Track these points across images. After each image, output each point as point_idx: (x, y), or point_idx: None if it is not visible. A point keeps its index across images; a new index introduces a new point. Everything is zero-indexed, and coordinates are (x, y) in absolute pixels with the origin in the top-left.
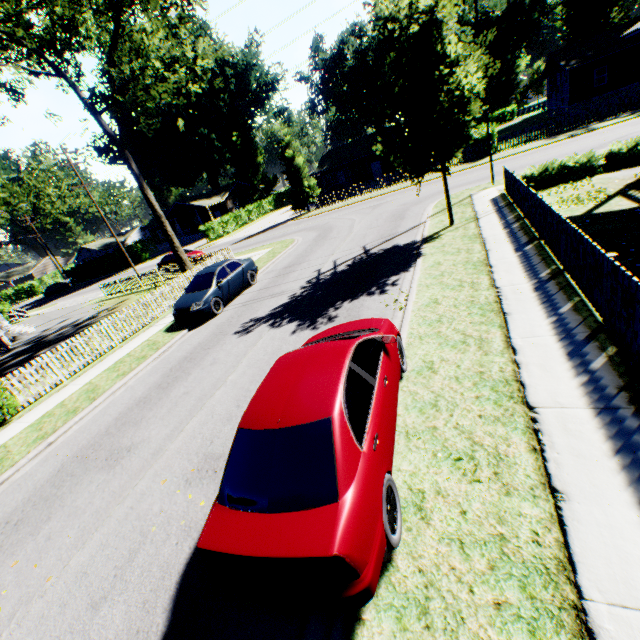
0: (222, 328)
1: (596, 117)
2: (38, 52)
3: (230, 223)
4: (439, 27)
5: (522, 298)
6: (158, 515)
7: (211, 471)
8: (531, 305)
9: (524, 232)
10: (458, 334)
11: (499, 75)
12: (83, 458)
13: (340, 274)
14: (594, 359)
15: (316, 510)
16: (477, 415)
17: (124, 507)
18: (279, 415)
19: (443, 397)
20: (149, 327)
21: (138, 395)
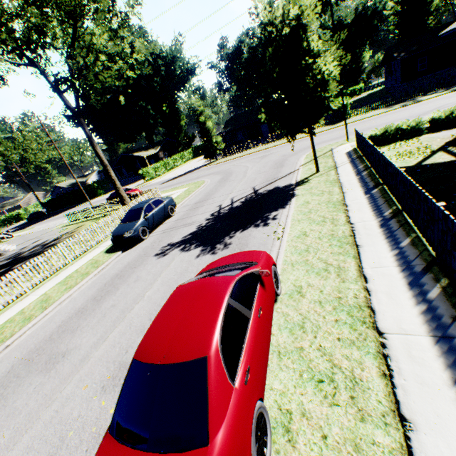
0: (146, 251)
1: (420, 92)
2: (18, 49)
3: (161, 168)
4: (305, 29)
5: (371, 233)
6: (76, 420)
7: (123, 379)
8: (378, 239)
9: (371, 178)
10: (321, 262)
11: (350, 63)
12: (28, 361)
13: (235, 209)
14: (430, 289)
15: (188, 454)
16: (336, 338)
17: (51, 410)
18: (165, 350)
19: (309, 319)
20: (94, 248)
21: (78, 306)
